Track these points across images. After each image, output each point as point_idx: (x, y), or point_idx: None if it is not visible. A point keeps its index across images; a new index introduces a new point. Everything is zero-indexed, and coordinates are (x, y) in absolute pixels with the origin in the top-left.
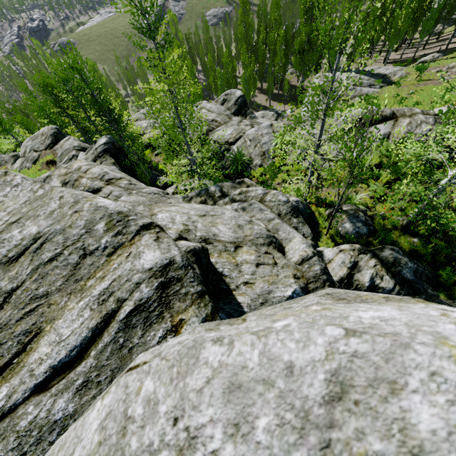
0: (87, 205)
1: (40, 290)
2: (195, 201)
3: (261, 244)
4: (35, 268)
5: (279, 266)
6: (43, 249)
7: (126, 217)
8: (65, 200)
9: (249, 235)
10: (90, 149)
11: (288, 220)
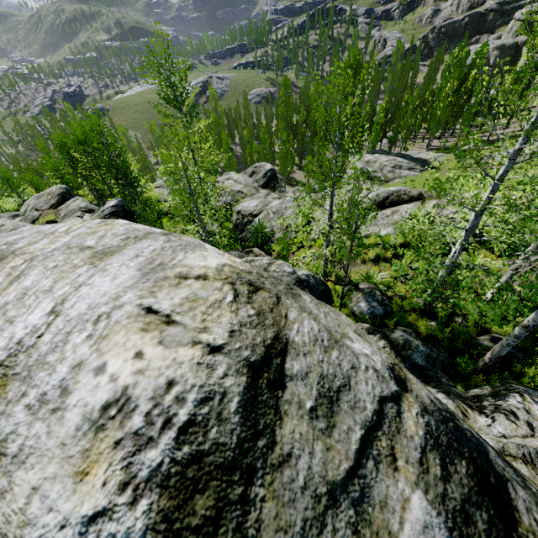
0: None
1: None
2: None
3: None
4: None
5: None
6: None
7: None
8: (5, 228)
9: None
10: (97, 211)
11: None
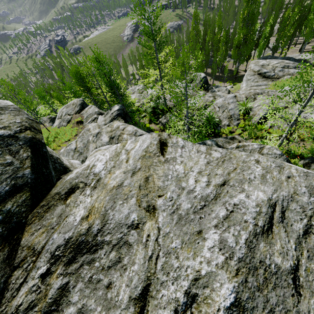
0: (294, 170)
1: None
2: None
3: None
4: (297, 242)
5: None
6: (288, 219)
7: None
8: (265, 164)
9: None
10: (106, 113)
11: None
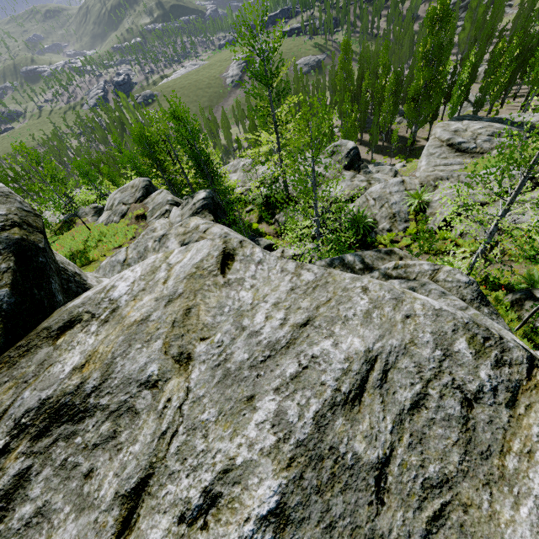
0: (419, 306)
1: (429, 469)
2: None
3: None
4: (397, 421)
5: None
6: (392, 383)
7: (491, 332)
8: (376, 294)
9: None
10: (185, 204)
11: (477, 309)
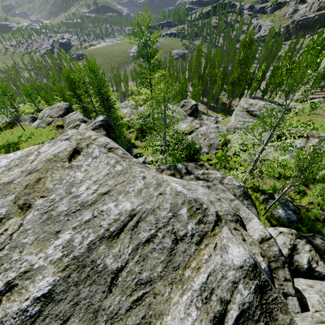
0: (169, 189)
1: (143, 274)
2: (166, 173)
3: (230, 220)
4: (135, 248)
5: (247, 242)
6: (139, 228)
7: (202, 206)
8: (149, 181)
9: (220, 211)
10: (90, 122)
11: (241, 201)
